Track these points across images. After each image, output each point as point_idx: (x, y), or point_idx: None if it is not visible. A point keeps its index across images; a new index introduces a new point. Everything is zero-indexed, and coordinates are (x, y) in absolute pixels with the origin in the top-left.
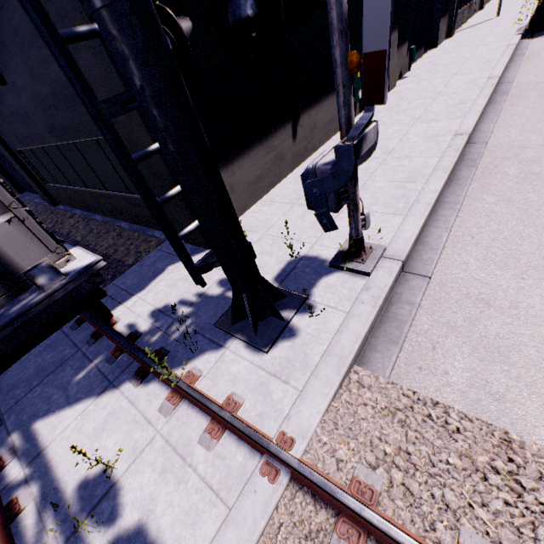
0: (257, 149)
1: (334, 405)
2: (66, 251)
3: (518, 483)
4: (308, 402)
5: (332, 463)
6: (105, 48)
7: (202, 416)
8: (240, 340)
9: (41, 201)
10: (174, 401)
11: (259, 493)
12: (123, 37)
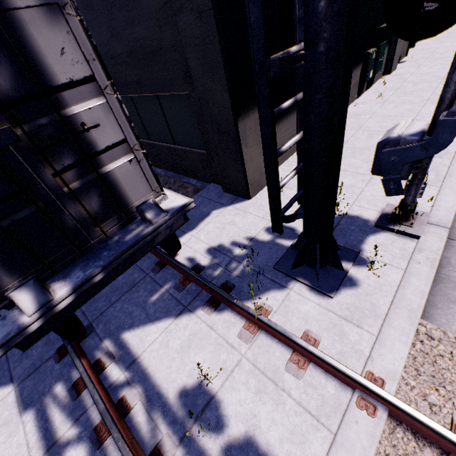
0: (292, 115)
1: (411, 353)
2: (162, 191)
3: None
4: (388, 347)
5: (426, 406)
6: (214, 13)
7: (283, 347)
8: (301, 283)
9: None
10: (253, 331)
11: (361, 424)
12: None
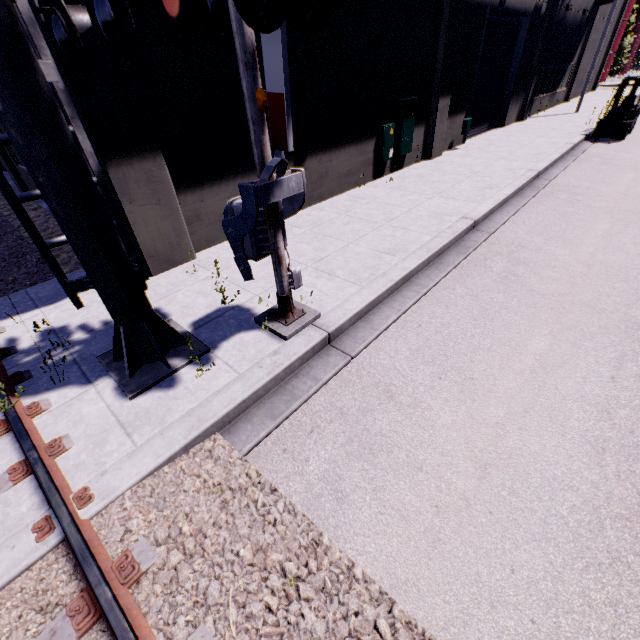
0: (240, 180)
1: (164, 470)
2: None
3: (294, 589)
4: (136, 460)
5: (118, 532)
6: (39, 23)
7: (18, 454)
8: (113, 380)
9: (14, 184)
10: None
11: (17, 550)
12: None
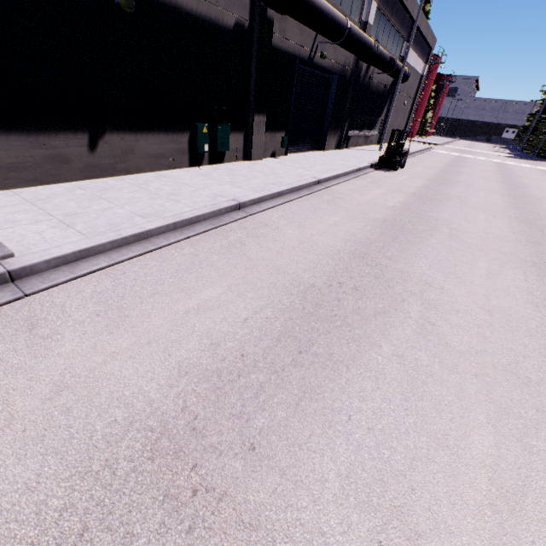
0: (16, 136)
1: None
2: None
3: None
4: None
5: None
6: None
7: None
8: None
9: None
10: None
11: None
12: None
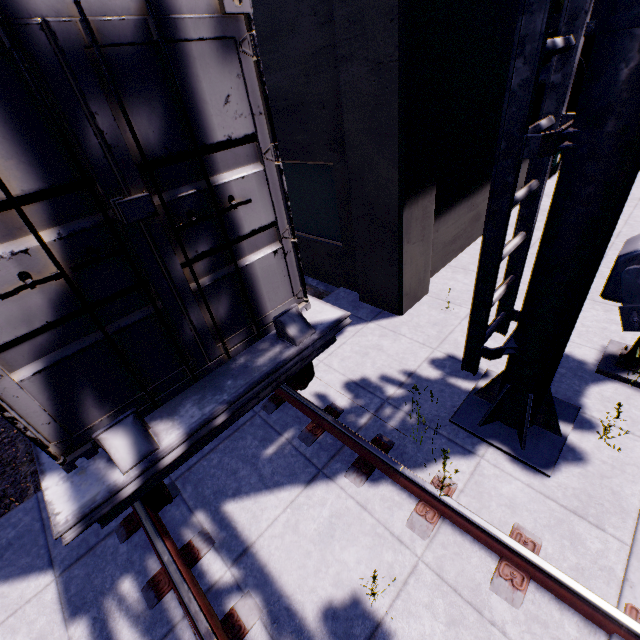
0: (462, 204)
1: None
2: (306, 297)
3: None
4: None
5: None
6: (399, 65)
7: (482, 549)
8: (496, 449)
9: None
10: (433, 519)
11: None
12: None
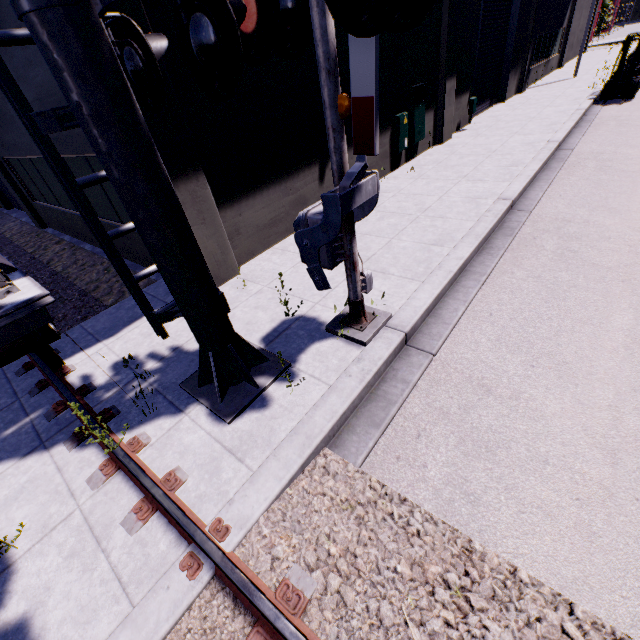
0: (273, 189)
1: (288, 492)
2: (8, 280)
3: (466, 600)
4: (259, 486)
5: (266, 561)
6: None
7: (135, 492)
8: (204, 406)
9: (28, 220)
10: (107, 471)
11: (172, 590)
12: (55, 47)
